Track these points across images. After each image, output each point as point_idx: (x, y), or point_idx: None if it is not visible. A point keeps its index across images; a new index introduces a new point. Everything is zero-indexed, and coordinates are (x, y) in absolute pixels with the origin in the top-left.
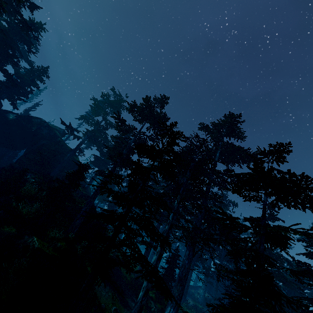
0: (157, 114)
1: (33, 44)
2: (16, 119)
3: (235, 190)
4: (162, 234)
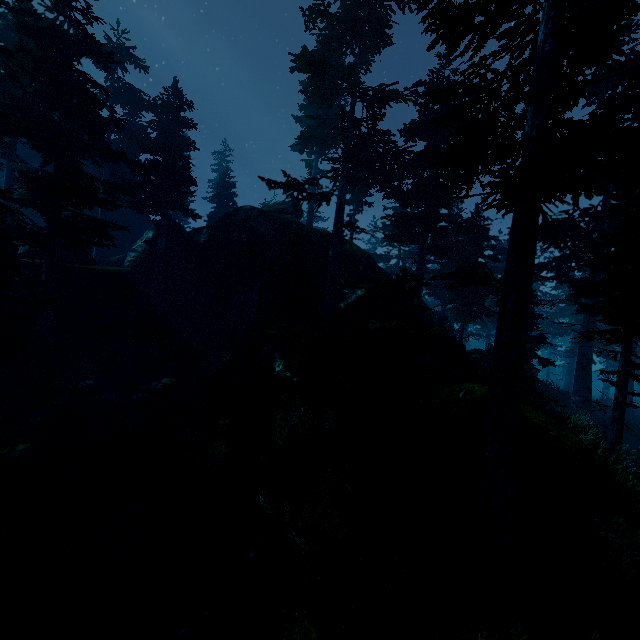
0: None
1: (130, 60)
2: (210, 238)
3: None
4: None
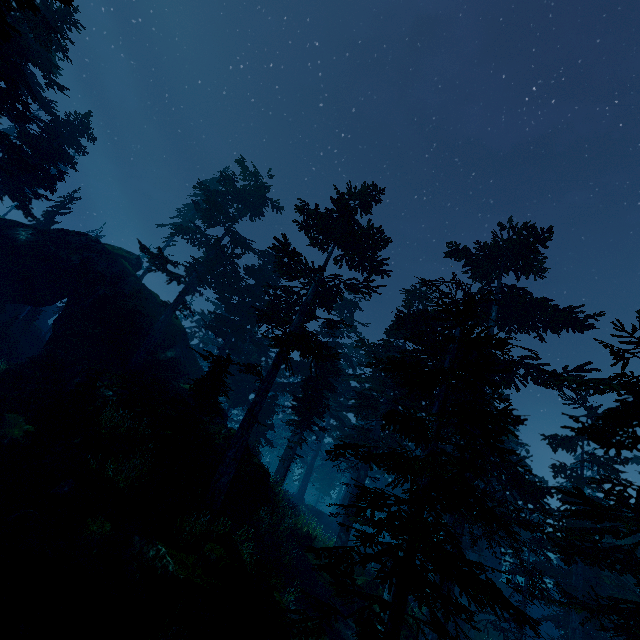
0: (360, 229)
1: None
2: (35, 241)
3: (589, 434)
4: (522, 611)
